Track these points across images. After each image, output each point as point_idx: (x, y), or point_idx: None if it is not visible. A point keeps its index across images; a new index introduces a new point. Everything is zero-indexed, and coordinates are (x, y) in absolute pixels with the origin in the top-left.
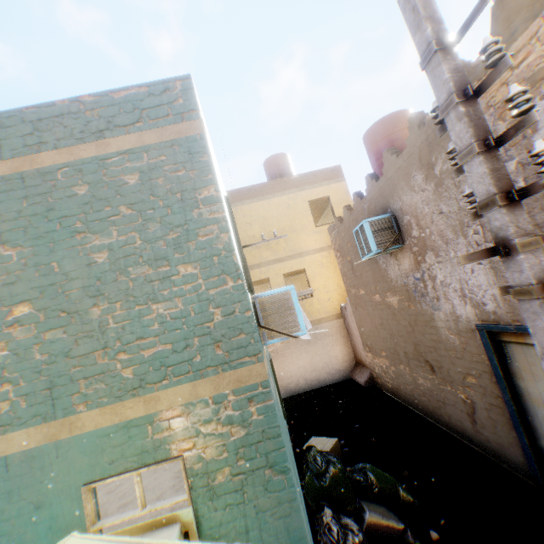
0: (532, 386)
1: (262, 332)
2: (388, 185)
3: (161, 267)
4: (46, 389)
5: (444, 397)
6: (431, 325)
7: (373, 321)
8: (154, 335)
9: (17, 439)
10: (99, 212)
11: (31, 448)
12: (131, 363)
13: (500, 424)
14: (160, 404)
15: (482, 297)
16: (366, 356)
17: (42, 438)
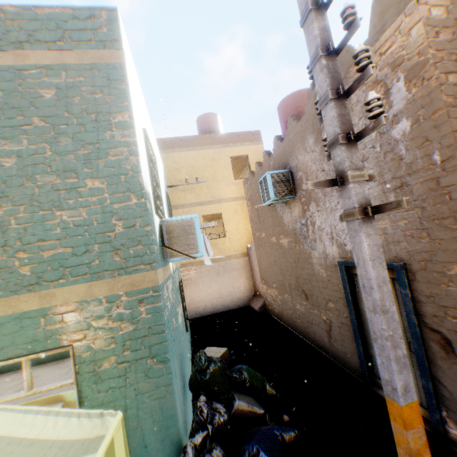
0: None
1: (165, 251)
2: (289, 146)
3: (69, 178)
4: None
5: (313, 319)
6: (309, 262)
7: (269, 259)
8: (56, 238)
9: None
10: (11, 120)
11: None
12: (30, 261)
13: (347, 338)
14: (56, 300)
15: (344, 239)
16: (262, 288)
17: None
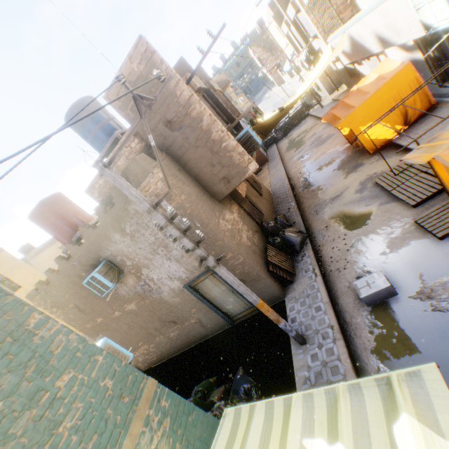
0: (212, 293)
1: None
2: (93, 245)
3: (41, 399)
4: None
5: (188, 329)
6: (163, 302)
7: (121, 331)
8: (79, 444)
9: None
10: None
11: None
12: None
13: (212, 317)
14: None
15: (179, 274)
16: None
17: None
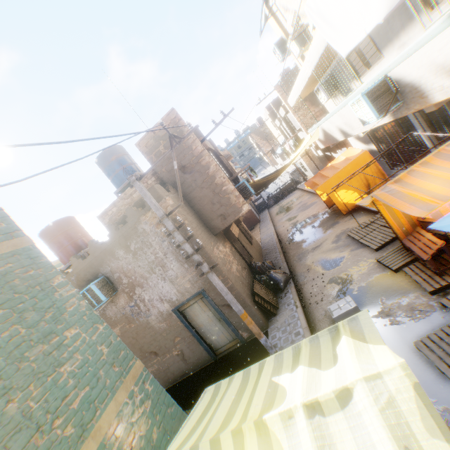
0: (198, 320)
1: None
2: (96, 260)
3: (52, 340)
4: None
5: (168, 363)
6: (149, 327)
7: None
8: (74, 388)
9: None
10: None
11: None
12: (68, 420)
13: (195, 348)
14: (103, 428)
15: (170, 296)
16: None
17: None
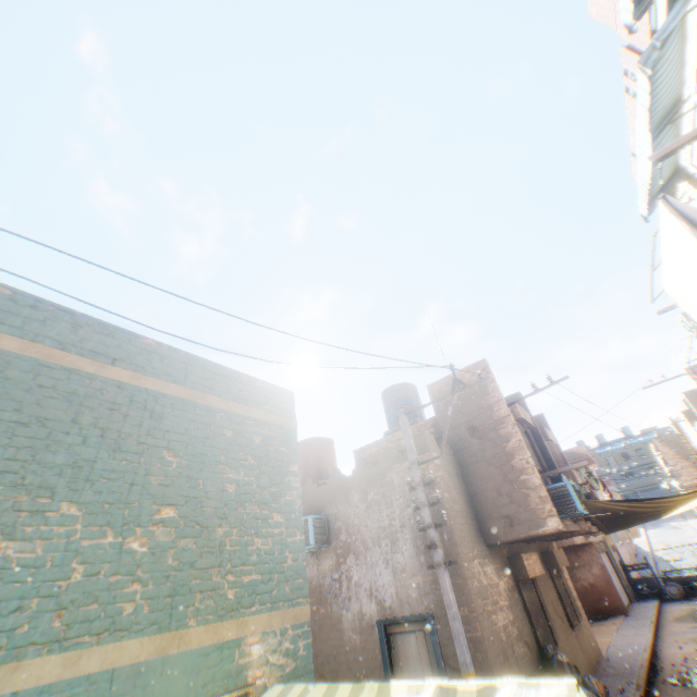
0: (406, 668)
1: None
2: (328, 493)
3: (264, 509)
4: (168, 595)
5: None
6: (337, 627)
7: None
8: (252, 563)
9: (130, 647)
10: (235, 454)
11: (140, 660)
12: (234, 584)
13: None
14: (247, 627)
15: (384, 594)
16: None
17: (152, 649)
